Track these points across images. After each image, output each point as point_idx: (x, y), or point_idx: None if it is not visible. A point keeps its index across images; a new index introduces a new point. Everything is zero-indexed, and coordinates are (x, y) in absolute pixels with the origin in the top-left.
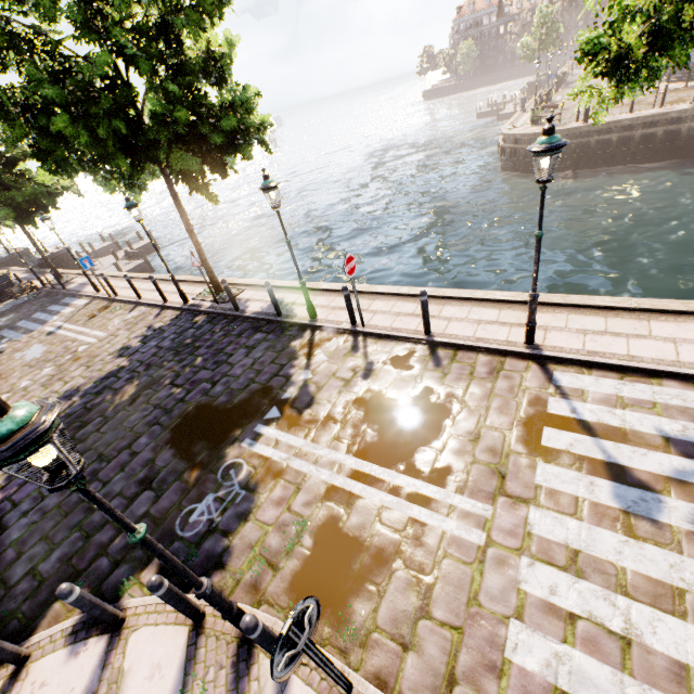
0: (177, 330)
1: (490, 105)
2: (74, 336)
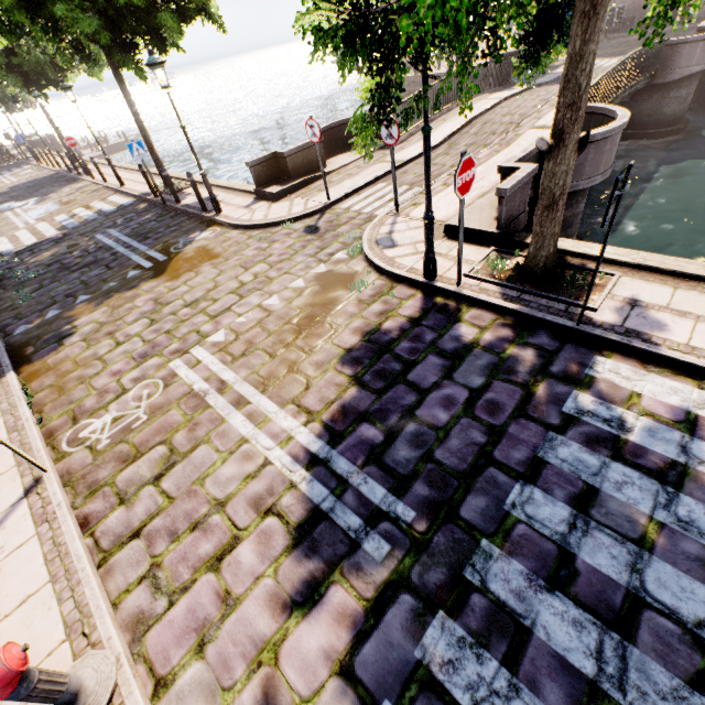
0: (42, 180)
1: None
2: (5, 181)
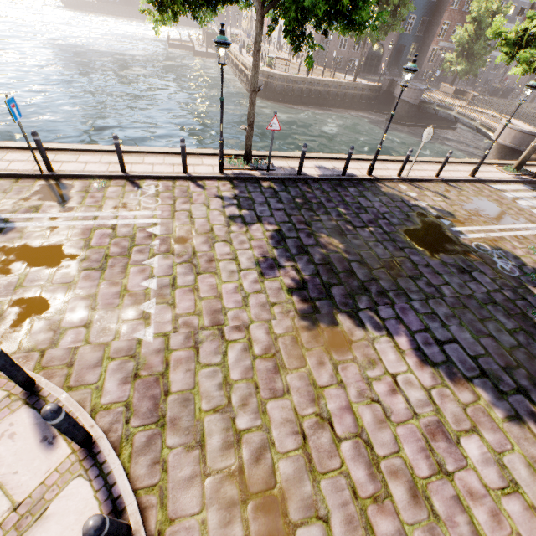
0: (264, 195)
1: (171, 39)
2: (91, 223)
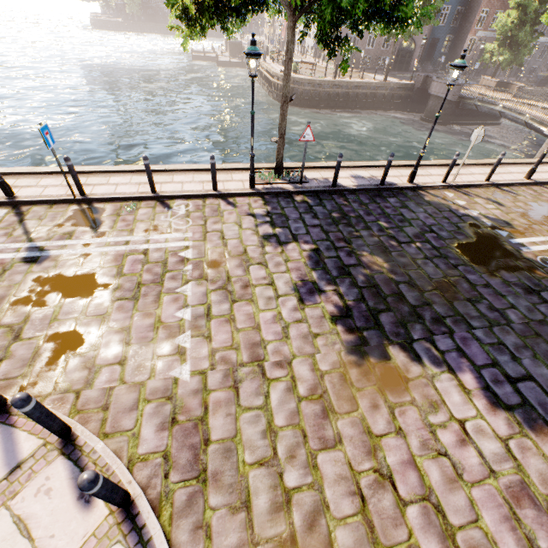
0: (298, 210)
1: (194, 51)
2: (123, 249)
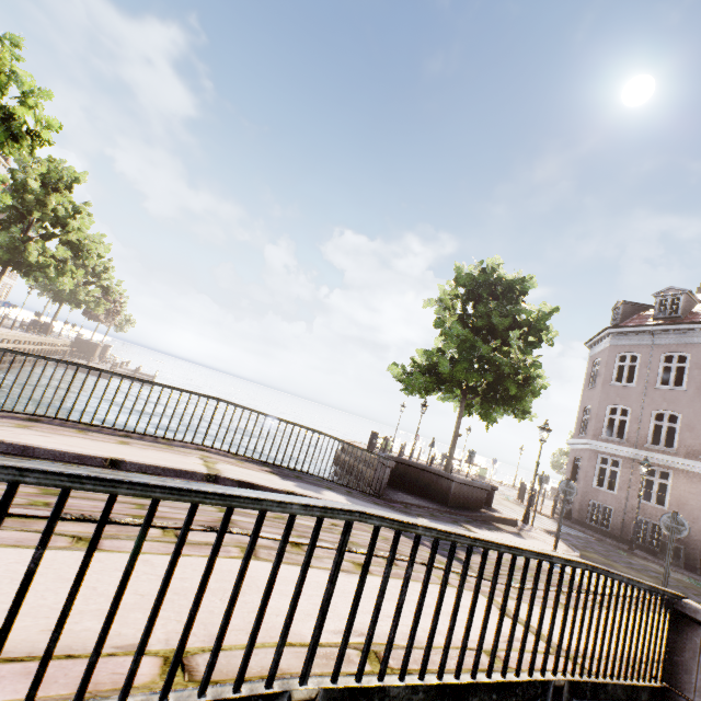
0: None
1: None
2: None
